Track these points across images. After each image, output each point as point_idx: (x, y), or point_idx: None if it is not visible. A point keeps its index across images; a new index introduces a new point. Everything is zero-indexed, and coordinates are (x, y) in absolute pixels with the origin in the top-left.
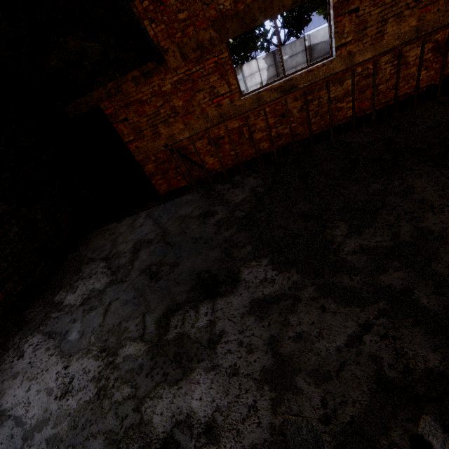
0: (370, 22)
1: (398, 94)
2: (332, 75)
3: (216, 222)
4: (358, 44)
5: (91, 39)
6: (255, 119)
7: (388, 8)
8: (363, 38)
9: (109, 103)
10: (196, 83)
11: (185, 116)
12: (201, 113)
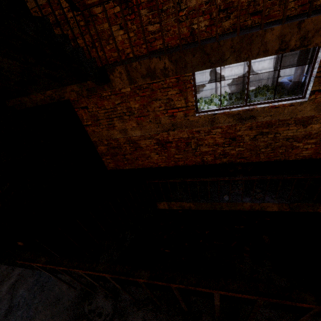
0: None
1: None
2: None
3: None
4: None
5: None
6: (205, 135)
7: None
8: None
9: None
10: (154, 92)
11: (139, 117)
12: (154, 118)
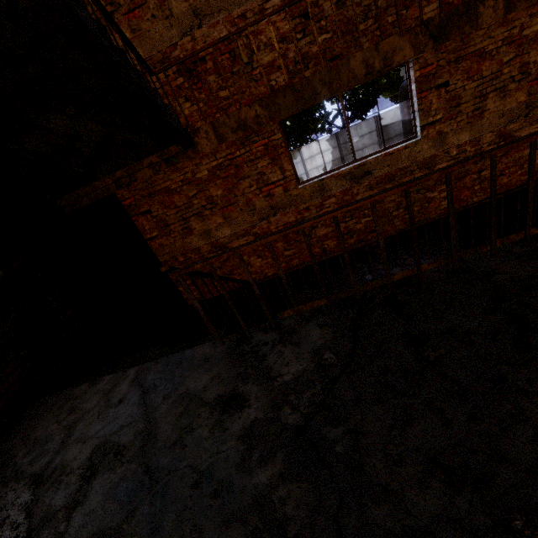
0: (464, 97)
1: (508, 181)
2: (457, 164)
3: (244, 429)
4: (450, 123)
5: (85, 117)
6: (317, 212)
7: (487, 81)
8: (456, 115)
9: (129, 192)
10: (240, 168)
11: (225, 207)
12: (246, 204)
